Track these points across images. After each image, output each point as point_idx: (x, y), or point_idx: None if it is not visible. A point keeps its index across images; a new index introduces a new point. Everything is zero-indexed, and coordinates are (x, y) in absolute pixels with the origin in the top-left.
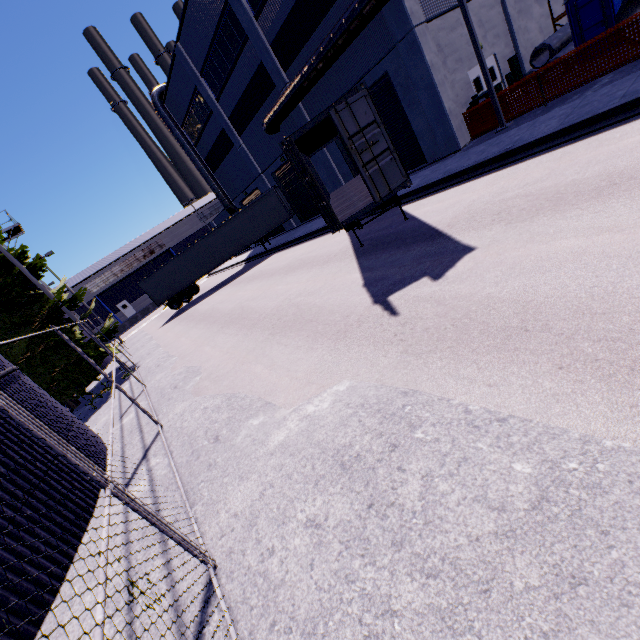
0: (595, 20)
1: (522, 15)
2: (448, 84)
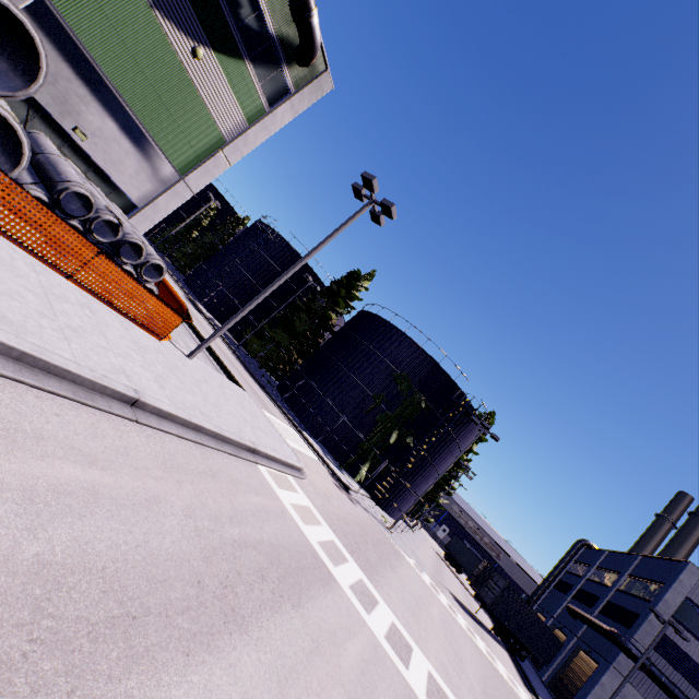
0: None
1: None
2: None
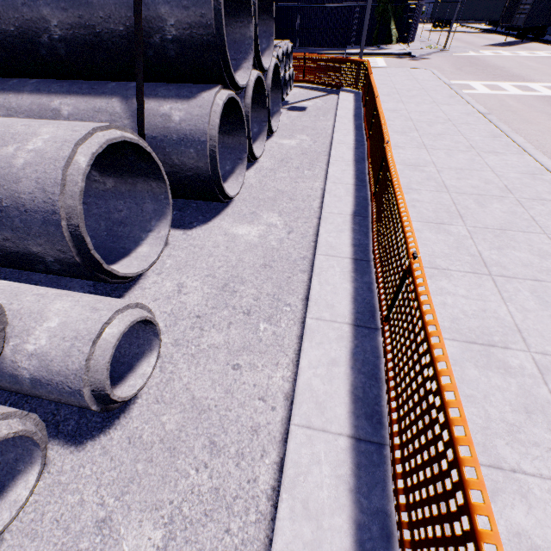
0: None
1: None
2: None
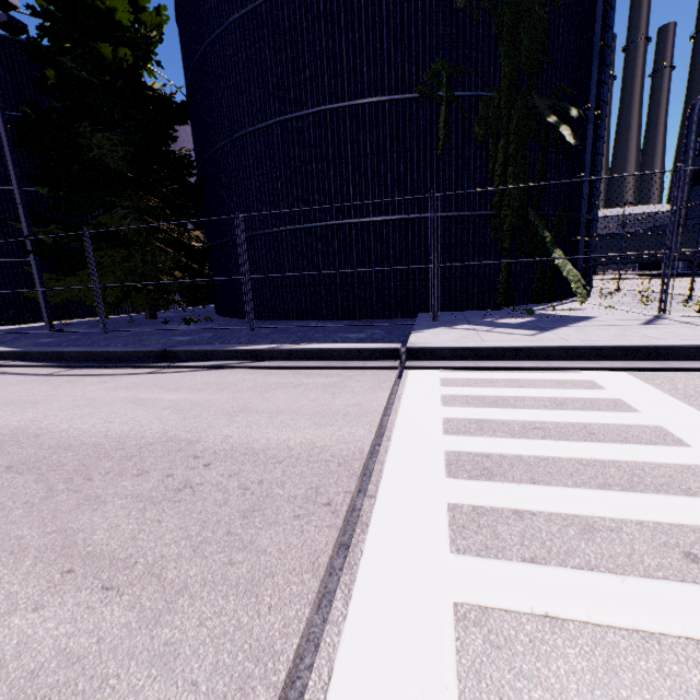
0: None
1: None
2: None
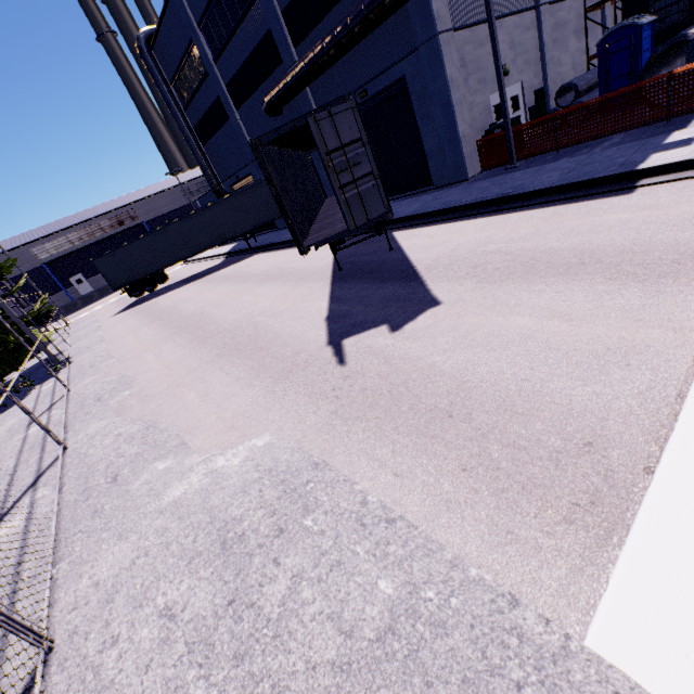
0: (622, 71)
1: (557, 45)
2: (466, 105)
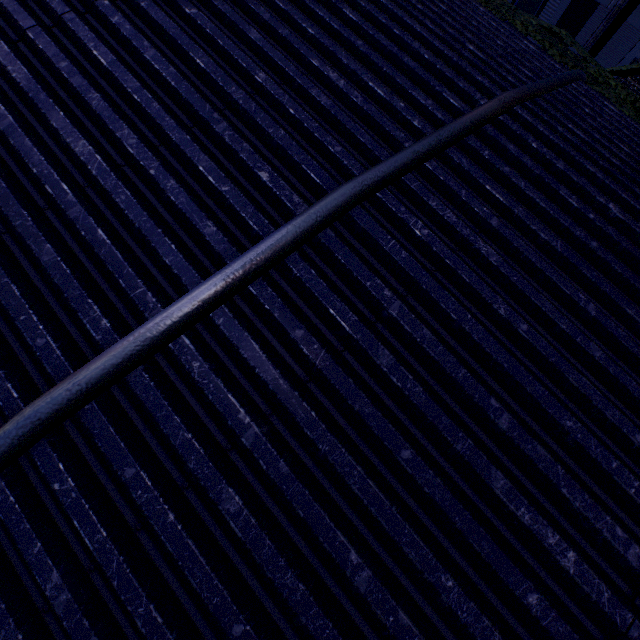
0: None
1: None
2: None
